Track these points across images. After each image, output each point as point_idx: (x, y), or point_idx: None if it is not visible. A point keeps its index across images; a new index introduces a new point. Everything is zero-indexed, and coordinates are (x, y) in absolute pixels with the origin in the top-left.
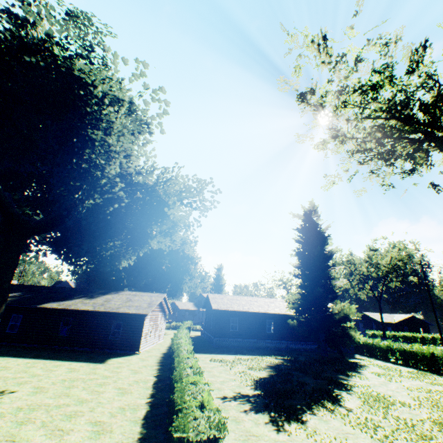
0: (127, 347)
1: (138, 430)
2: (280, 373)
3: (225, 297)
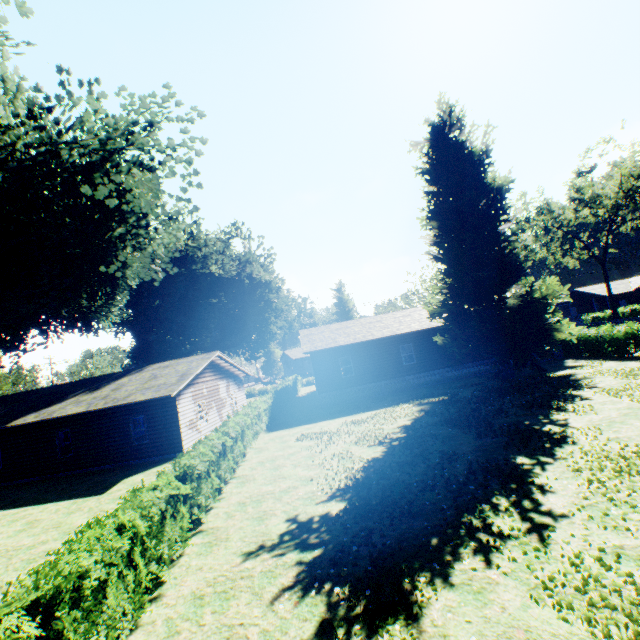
0: (164, 449)
1: None
2: (413, 439)
3: (327, 330)
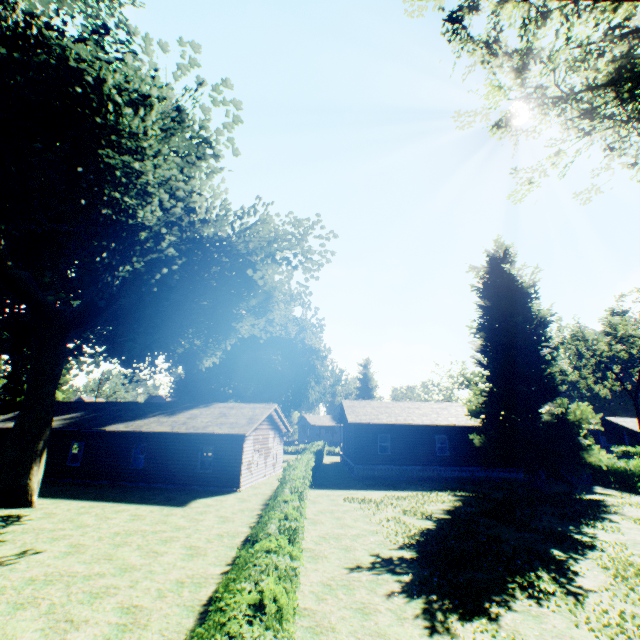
0: (223, 482)
1: (190, 625)
2: (457, 521)
3: (368, 405)
